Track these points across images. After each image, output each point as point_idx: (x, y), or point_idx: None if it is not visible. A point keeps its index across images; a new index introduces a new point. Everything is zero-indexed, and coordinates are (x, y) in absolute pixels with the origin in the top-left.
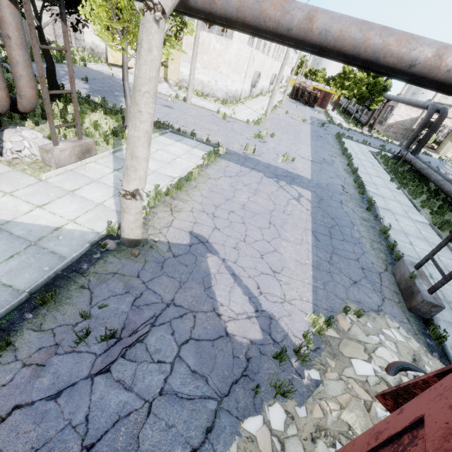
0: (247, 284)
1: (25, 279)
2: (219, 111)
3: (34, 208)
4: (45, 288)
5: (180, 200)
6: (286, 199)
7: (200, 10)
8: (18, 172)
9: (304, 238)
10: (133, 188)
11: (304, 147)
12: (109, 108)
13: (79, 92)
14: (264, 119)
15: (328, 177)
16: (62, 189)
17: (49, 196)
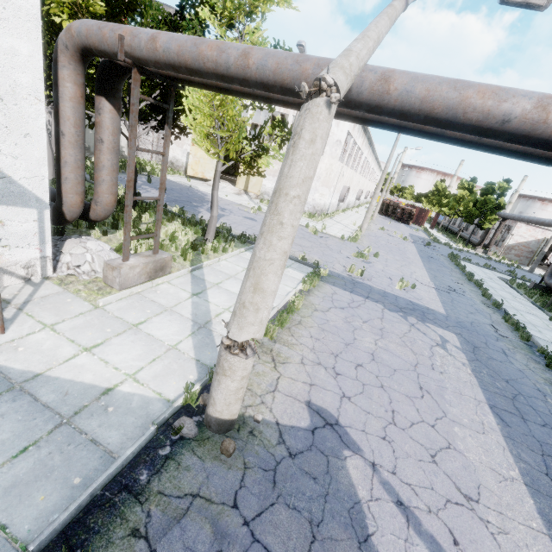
0: (432, 532)
1: (34, 507)
2: (309, 225)
3: (80, 352)
4: (66, 535)
5: (283, 344)
6: (427, 345)
7: (363, 103)
8: (70, 294)
9: (483, 419)
10: (246, 337)
11: (418, 270)
12: (186, 218)
13: (156, 202)
14: (359, 235)
15: (466, 312)
16: (123, 321)
17: (104, 332)
